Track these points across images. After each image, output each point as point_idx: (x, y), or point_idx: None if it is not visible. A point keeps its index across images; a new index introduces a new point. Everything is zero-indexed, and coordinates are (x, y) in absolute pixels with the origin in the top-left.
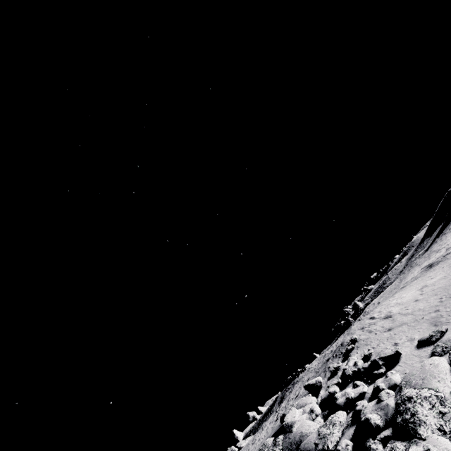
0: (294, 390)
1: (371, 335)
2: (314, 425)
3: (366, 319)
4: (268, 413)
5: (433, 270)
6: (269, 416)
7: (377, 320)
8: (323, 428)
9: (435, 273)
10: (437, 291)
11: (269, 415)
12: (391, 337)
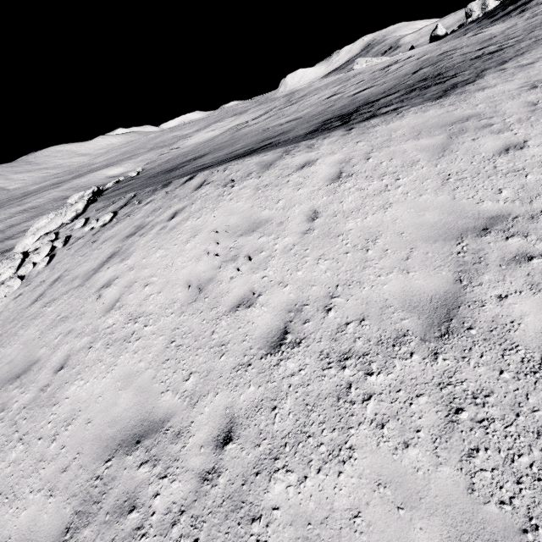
0: (500, 25)
1: (93, 246)
2: (16, 249)
3: (195, 197)
4: (513, 2)
5: (353, 407)
6: (488, 19)
7: (133, 237)
8: (4, 259)
9: (209, 397)
10: (17, 367)
11: (491, 16)
12: (38, 286)
